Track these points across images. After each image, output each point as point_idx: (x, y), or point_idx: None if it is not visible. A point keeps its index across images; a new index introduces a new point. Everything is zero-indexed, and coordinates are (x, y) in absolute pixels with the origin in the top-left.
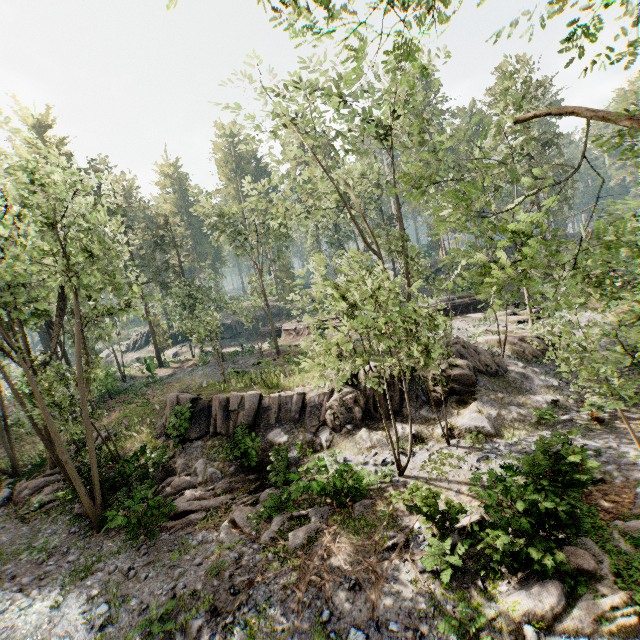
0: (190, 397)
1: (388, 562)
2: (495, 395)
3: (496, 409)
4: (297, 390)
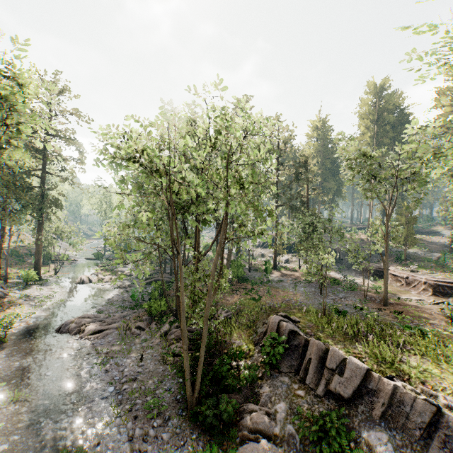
0: (289, 327)
1: None
2: None
3: None
4: (422, 389)
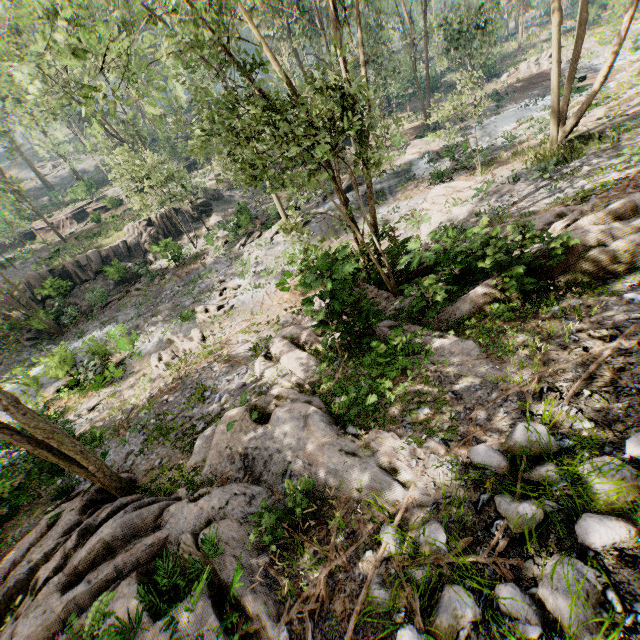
0: (46, 270)
1: (204, 260)
2: (221, 208)
3: (224, 213)
4: (118, 242)
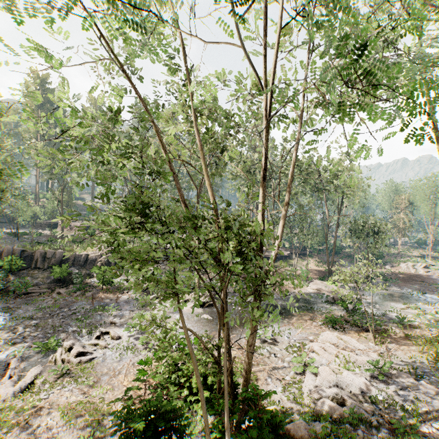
0: (21, 249)
1: (122, 295)
2: (166, 262)
3: (165, 266)
4: (84, 253)
